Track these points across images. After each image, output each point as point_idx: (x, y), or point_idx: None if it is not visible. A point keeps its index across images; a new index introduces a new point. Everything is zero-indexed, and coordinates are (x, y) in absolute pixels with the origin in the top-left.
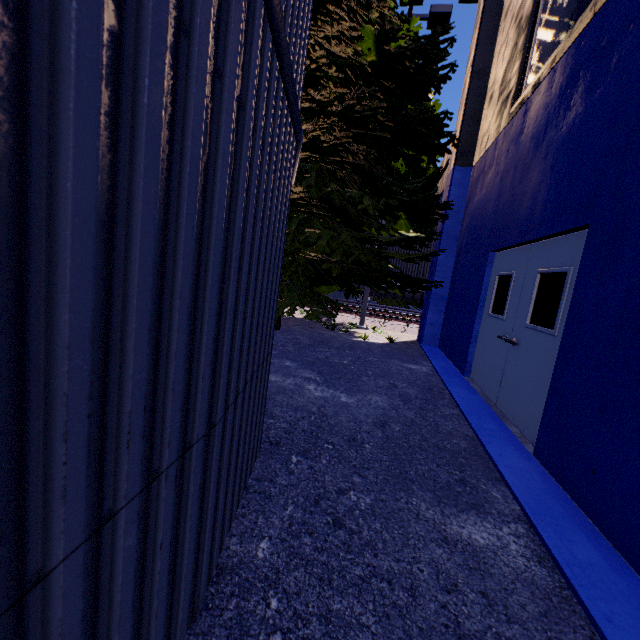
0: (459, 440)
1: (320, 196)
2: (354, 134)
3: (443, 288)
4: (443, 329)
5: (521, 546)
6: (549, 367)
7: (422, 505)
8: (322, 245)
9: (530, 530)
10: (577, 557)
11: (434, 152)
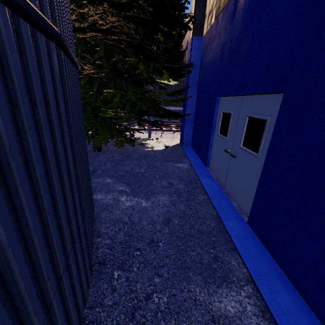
0: (210, 221)
1: (109, 65)
2: (125, 16)
3: (191, 114)
4: (193, 137)
5: (252, 305)
6: (255, 175)
7: (197, 290)
8: (116, 102)
9: (254, 288)
10: (281, 306)
11: (180, 28)
